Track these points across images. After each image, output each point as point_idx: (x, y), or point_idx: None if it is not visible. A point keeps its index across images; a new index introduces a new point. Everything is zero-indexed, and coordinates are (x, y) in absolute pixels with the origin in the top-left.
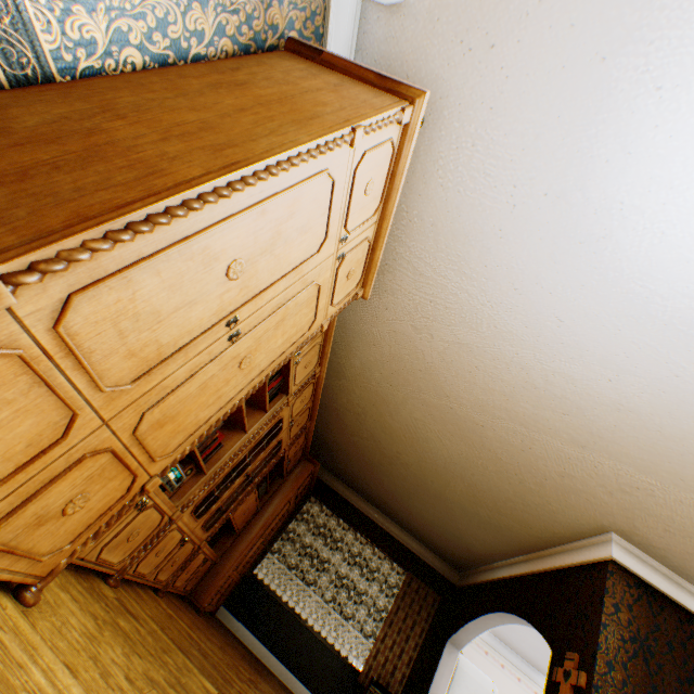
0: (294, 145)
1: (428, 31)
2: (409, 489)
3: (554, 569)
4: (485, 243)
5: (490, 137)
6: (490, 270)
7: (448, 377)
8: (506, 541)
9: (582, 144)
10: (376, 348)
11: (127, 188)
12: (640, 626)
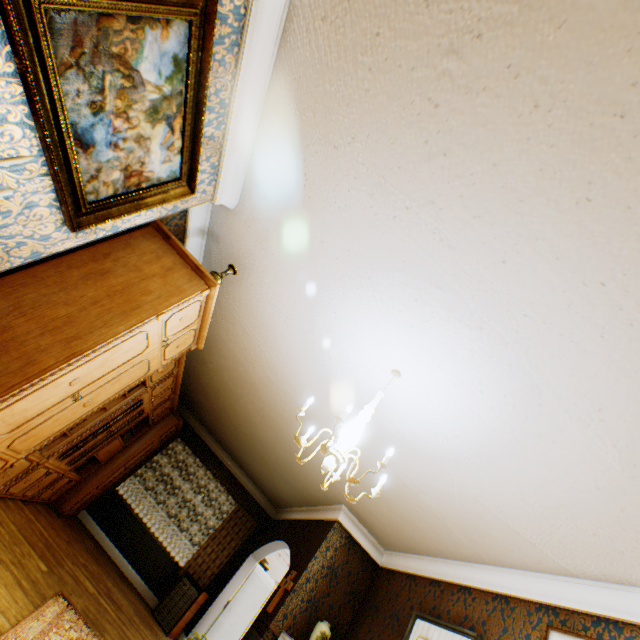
0: (114, 336)
1: (246, 228)
2: (247, 449)
3: (316, 519)
4: (277, 335)
5: (275, 290)
6: (280, 349)
7: (264, 393)
8: (299, 496)
9: (312, 317)
10: (226, 360)
11: (15, 374)
12: (337, 560)
